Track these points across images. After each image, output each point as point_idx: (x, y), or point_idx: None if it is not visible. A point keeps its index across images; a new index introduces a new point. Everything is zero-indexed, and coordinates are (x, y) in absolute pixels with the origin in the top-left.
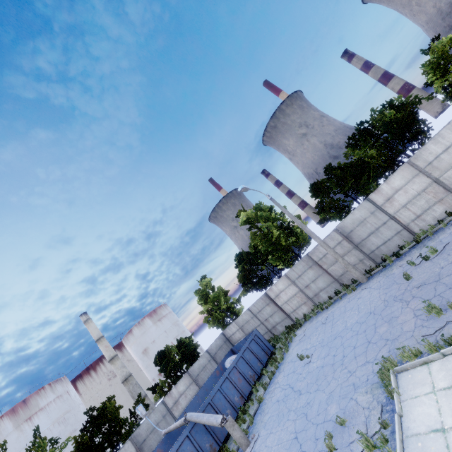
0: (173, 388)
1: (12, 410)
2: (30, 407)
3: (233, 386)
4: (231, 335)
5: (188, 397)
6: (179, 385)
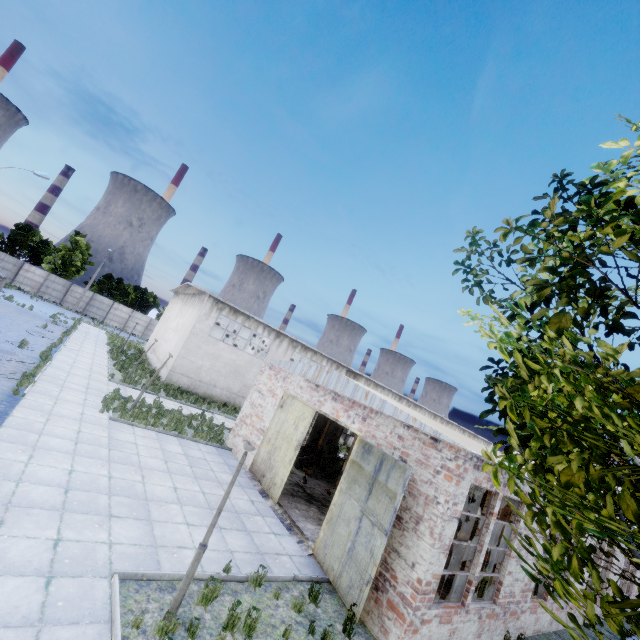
0: None
1: None
2: None
3: None
4: None
5: None
6: None
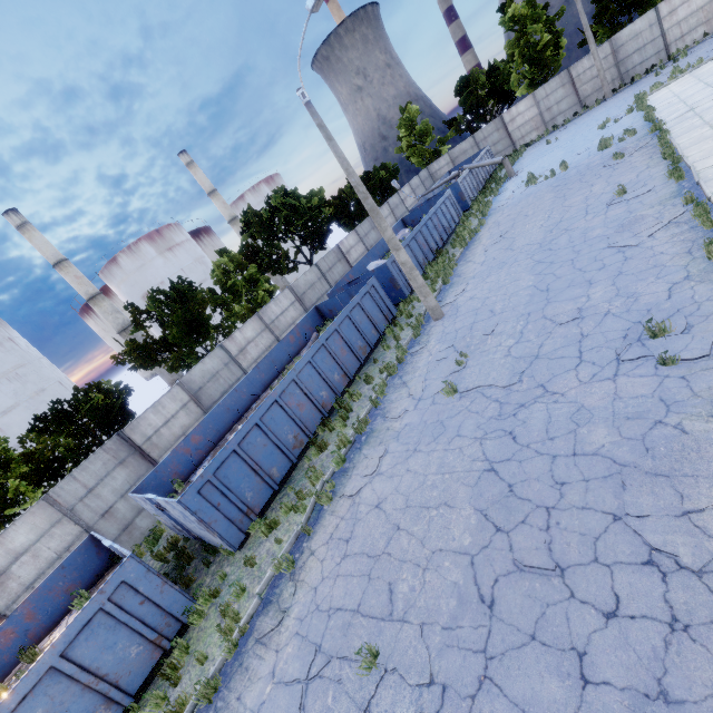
0: (402, 189)
1: (148, 237)
2: (166, 239)
3: (481, 169)
4: (436, 171)
5: (411, 200)
6: (405, 189)
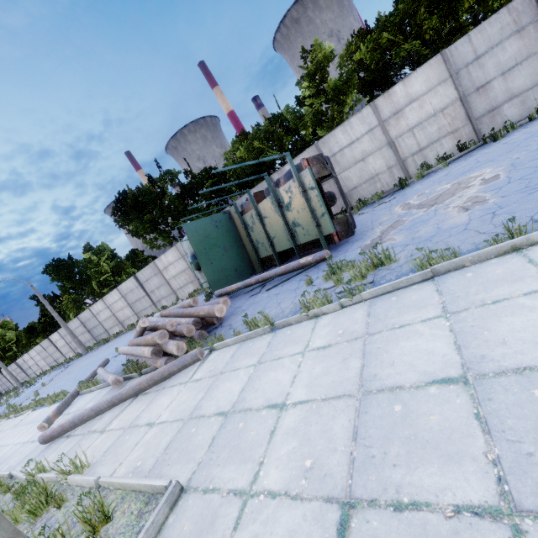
0: None
1: None
2: None
3: None
4: None
5: None
6: None
